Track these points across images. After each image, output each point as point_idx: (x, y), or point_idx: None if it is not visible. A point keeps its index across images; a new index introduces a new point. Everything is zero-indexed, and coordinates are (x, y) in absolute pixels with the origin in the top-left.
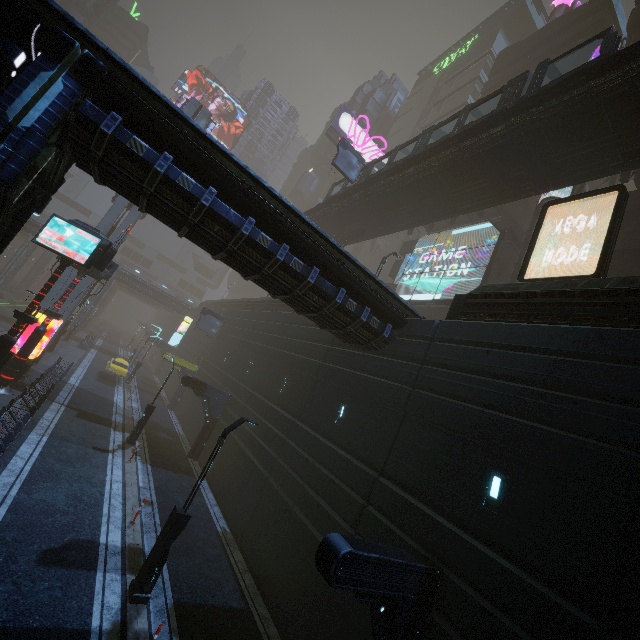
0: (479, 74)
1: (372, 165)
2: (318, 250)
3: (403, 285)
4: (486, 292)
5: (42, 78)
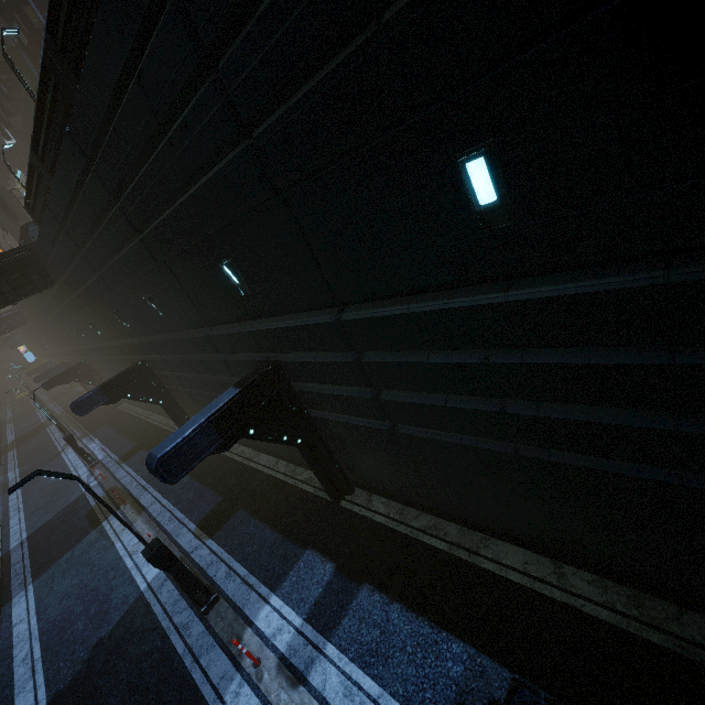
0: None
1: None
2: None
3: None
4: None
5: None
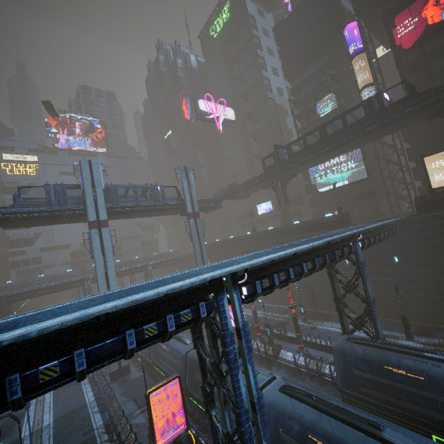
0: (253, 33)
1: (291, 147)
2: (388, 225)
3: (319, 183)
4: (428, 200)
5: (358, 247)
